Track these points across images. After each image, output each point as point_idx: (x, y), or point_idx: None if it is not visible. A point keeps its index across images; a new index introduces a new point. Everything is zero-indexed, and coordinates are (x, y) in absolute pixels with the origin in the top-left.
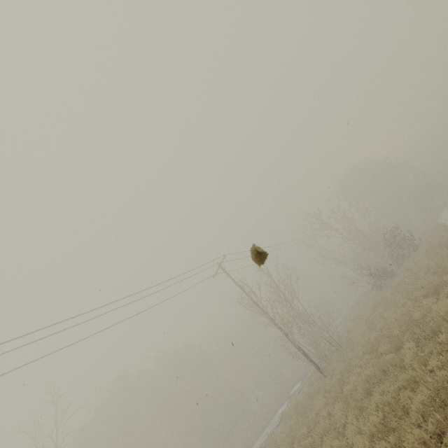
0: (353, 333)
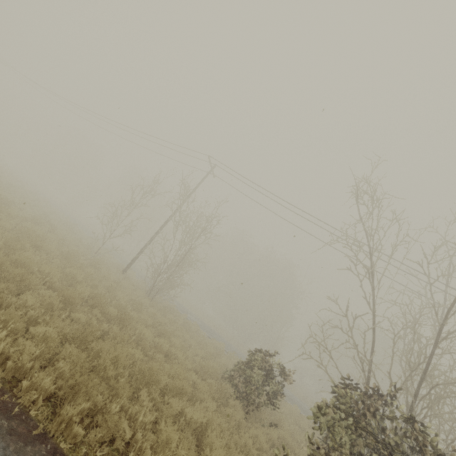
0: (130, 286)
